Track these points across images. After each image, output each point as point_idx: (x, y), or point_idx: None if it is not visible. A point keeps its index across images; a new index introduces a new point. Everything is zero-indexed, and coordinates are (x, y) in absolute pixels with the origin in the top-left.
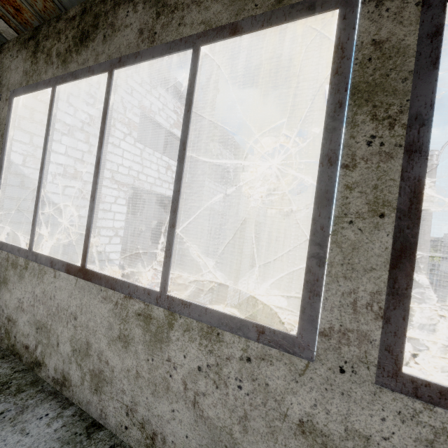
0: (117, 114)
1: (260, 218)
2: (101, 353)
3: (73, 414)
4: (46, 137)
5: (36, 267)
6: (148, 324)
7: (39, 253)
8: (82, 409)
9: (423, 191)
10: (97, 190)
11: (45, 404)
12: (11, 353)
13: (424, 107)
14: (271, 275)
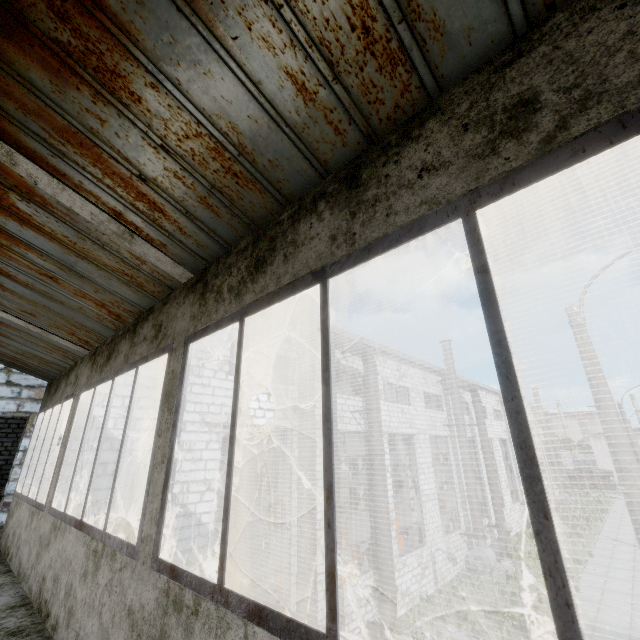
0: (206, 354)
1: (439, 429)
2: (75, 591)
3: None
4: (86, 423)
5: (64, 526)
6: (95, 557)
7: (68, 513)
8: None
9: (174, 447)
10: (97, 459)
11: None
12: (38, 611)
13: (178, 403)
14: None
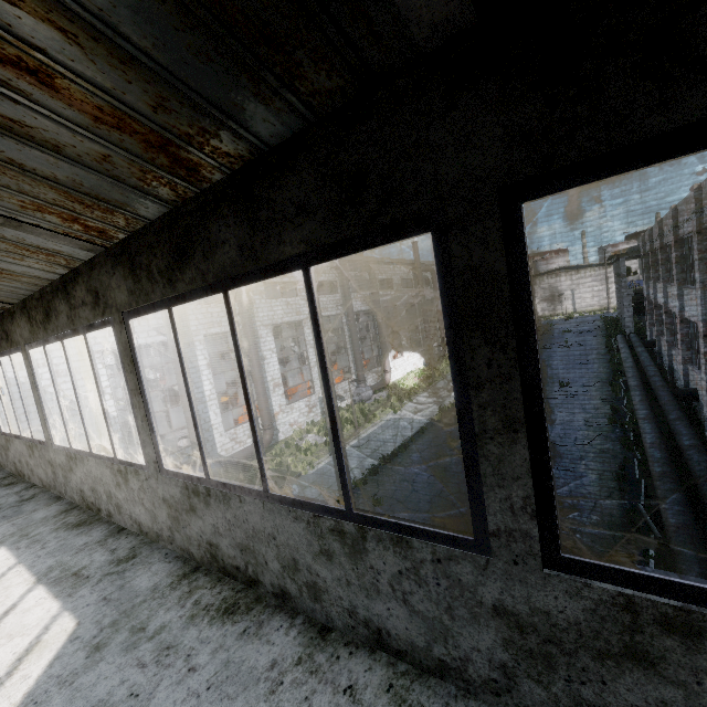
0: None
1: (332, 310)
2: None
3: None
4: None
5: None
6: None
7: None
8: None
9: None
10: None
11: None
12: None
13: None
14: (393, 372)
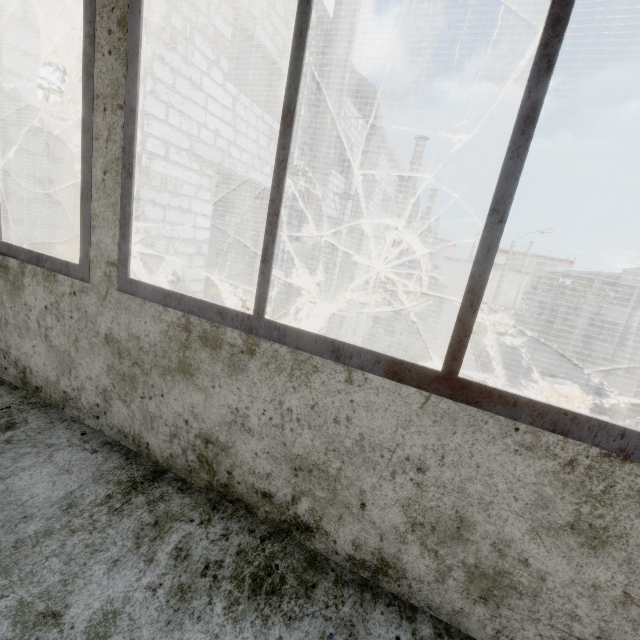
0: (195, 14)
1: (380, 231)
2: (507, 544)
3: (435, 631)
4: (301, 32)
5: (284, 355)
6: None
7: (289, 325)
8: (440, 619)
9: None
10: (513, 195)
11: (375, 614)
12: (221, 498)
13: None
14: None
